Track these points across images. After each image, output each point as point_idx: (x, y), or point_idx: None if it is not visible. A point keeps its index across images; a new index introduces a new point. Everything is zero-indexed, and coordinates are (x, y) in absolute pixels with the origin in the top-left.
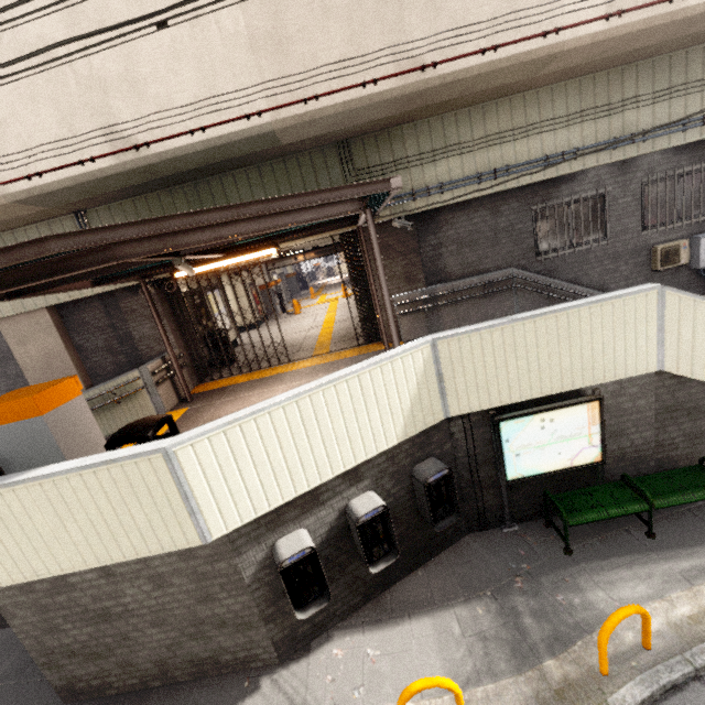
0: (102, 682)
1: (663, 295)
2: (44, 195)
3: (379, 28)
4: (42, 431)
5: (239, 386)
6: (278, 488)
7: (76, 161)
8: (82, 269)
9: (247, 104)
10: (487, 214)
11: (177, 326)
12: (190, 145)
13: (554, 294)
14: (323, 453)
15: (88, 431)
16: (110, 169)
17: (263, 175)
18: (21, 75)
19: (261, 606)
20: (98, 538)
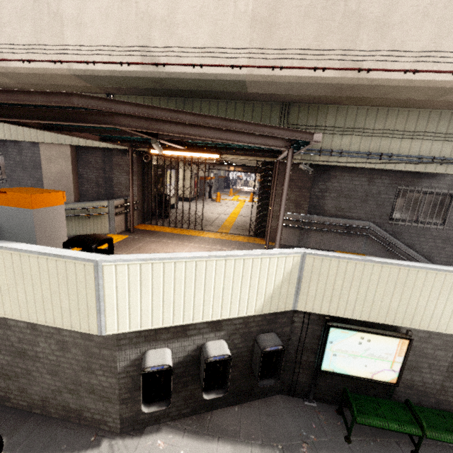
0: (5, 395)
1: None
2: (92, 76)
3: (339, 35)
4: (29, 219)
5: (165, 234)
6: (162, 315)
7: (118, 61)
8: (89, 123)
9: (235, 58)
10: (365, 180)
11: (142, 183)
12: (189, 73)
13: (393, 250)
14: (201, 303)
15: (58, 229)
16: (136, 73)
17: (228, 108)
18: (105, 0)
19: (122, 390)
20: (34, 303)
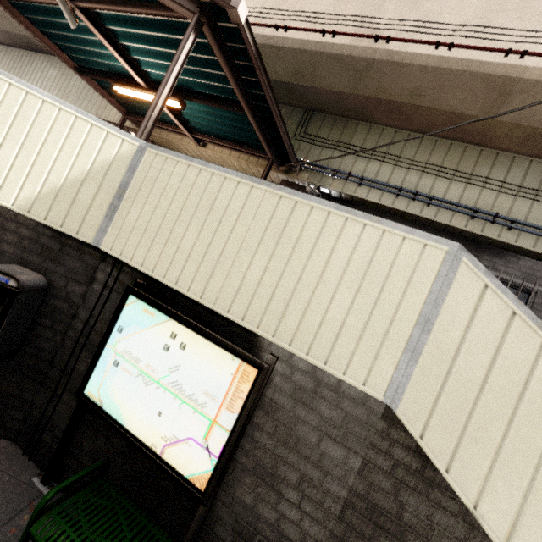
0: None
1: (457, 265)
2: None
3: (361, 3)
4: None
5: None
6: None
7: None
8: None
9: None
10: None
11: None
12: None
13: None
14: None
15: None
16: None
17: None
18: None
19: None
20: None
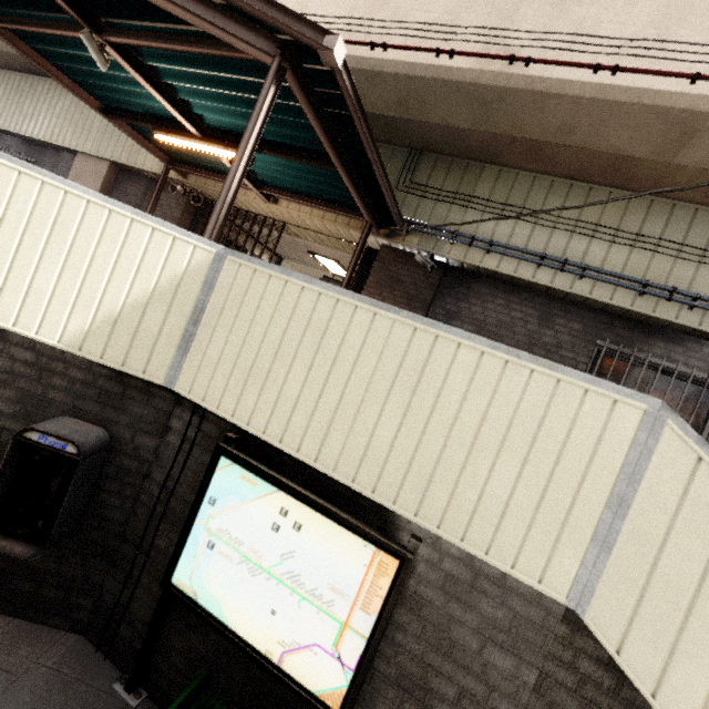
0: None
1: (659, 429)
2: None
3: (488, 8)
4: None
5: None
6: None
7: None
8: None
9: None
10: (534, 315)
11: None
12: None
13: None
14: None
15: None
16: None
17: None
18: None
19: None
20: None
